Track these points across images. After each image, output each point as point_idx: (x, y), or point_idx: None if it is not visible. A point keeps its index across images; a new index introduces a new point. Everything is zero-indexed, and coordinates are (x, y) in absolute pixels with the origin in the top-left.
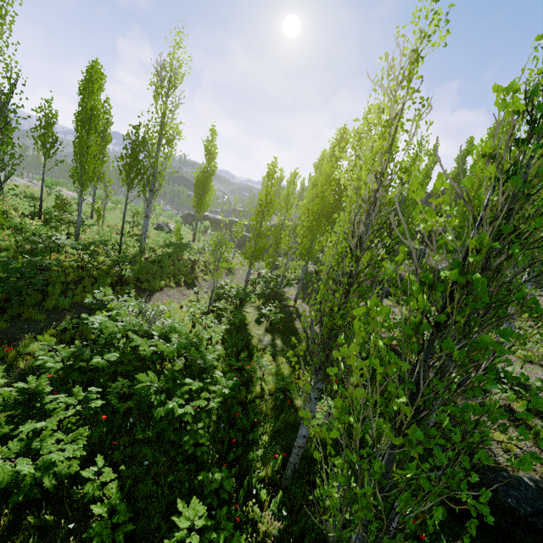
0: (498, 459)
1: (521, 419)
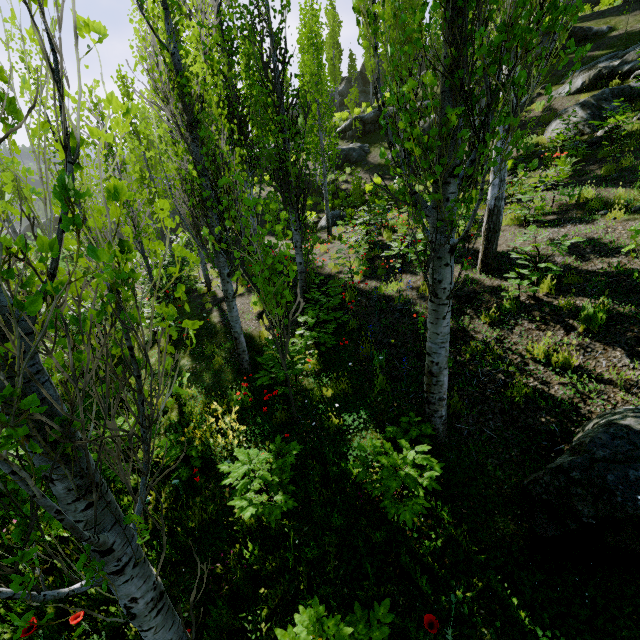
0: (555, 391)
1: (557, 308)
